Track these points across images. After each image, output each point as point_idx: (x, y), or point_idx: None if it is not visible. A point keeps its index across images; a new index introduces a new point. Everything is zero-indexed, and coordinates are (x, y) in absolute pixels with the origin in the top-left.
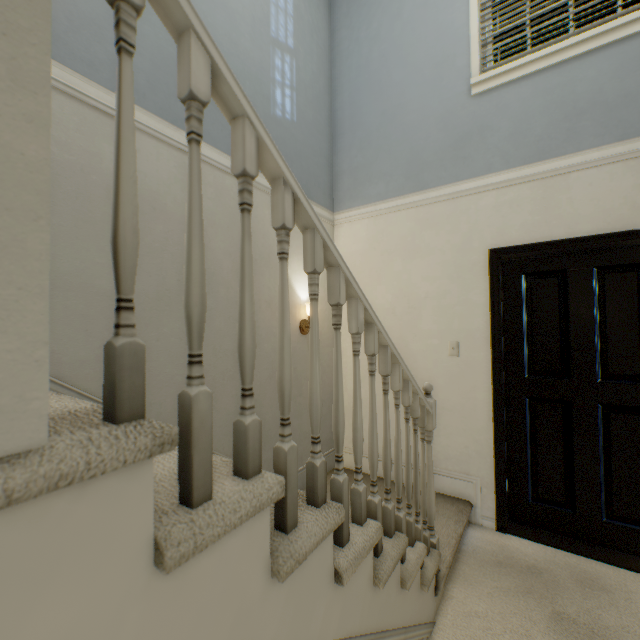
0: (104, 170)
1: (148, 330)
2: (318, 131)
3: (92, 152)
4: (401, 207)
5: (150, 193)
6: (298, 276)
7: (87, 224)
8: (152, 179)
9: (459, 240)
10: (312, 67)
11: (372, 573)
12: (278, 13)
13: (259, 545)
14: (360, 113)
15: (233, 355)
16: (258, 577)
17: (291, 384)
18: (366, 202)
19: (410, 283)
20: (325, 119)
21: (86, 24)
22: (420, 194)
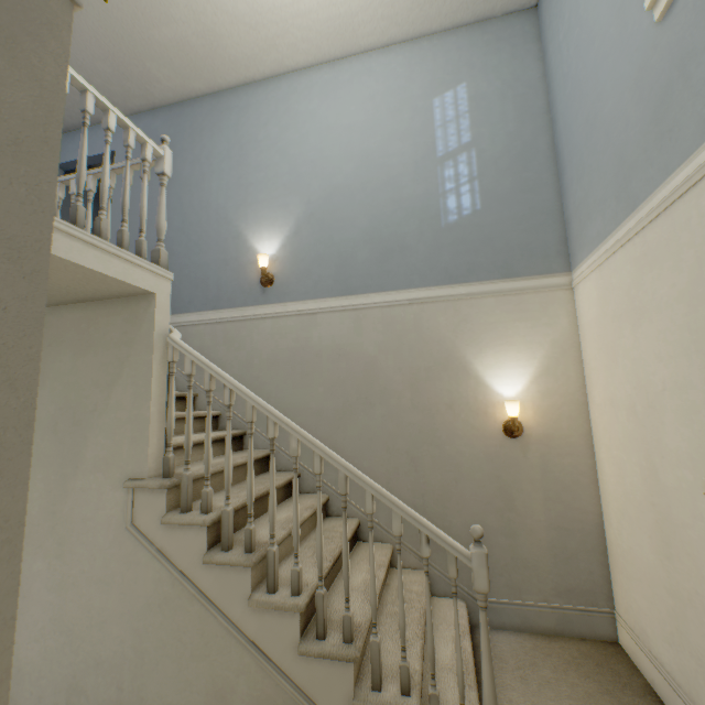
0: (313, 344)
1: (338, 432)
2: (524, 191)
3: (307, 337)
4: (616, 245)
5: (337, 346)
6: (496, 370)
7: (306, 376)
8: (338, 337)
9: (685, 280)
10: (506, 130)
11: (299, 639)
12: (446, 129)
13: (201, 542)
14: (571, 134)
15: (407, 454)
16: (201, 555)
17: (228, 479)
18: (590, 248)
19: (643, 364)
20: (539, 167)
21: (304, 274)
22: (632, 216)
